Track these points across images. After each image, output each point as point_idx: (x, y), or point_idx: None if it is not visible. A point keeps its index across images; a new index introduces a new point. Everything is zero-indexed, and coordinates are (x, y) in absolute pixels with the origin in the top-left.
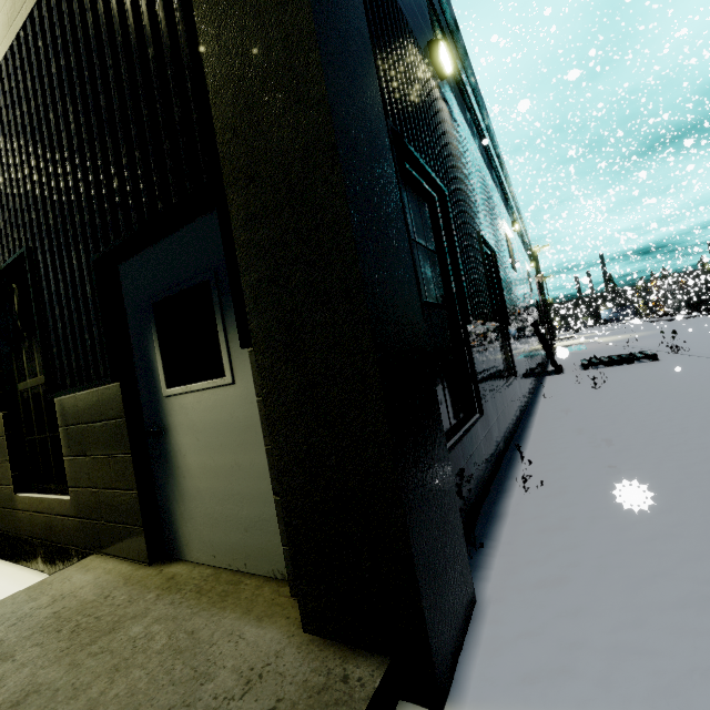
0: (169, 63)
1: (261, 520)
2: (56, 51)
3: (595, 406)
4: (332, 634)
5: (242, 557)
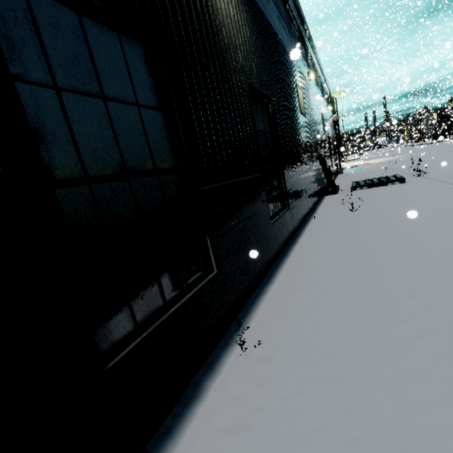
0: None
1: None
2: None
3: (345, 231)
4: None
5: None
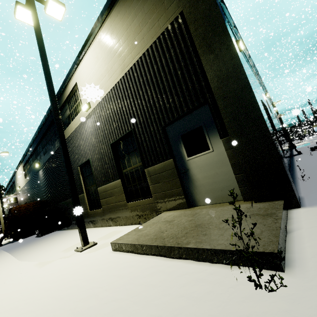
0: (186, 74)
1: (227, 186)
2: (142, 75)
3: None
4: (264, 200)
5: (221, 199)
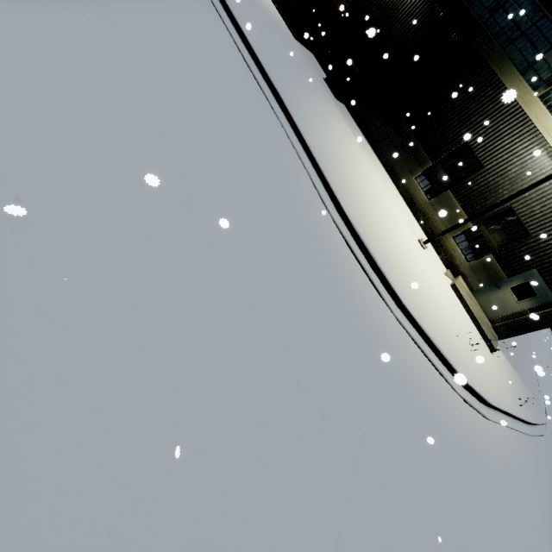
0: None
1: (494, 311)
2: None
3: None
4: (494, 330)
5: (484, 308)
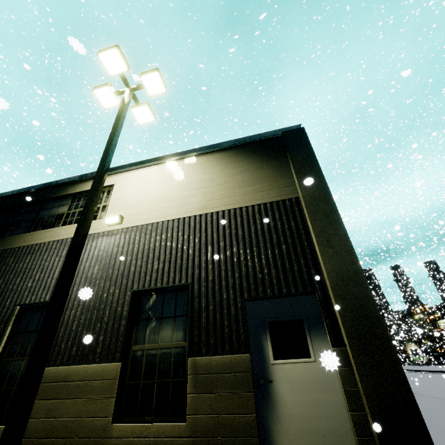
0: (293, 252)
1: (333, 429)
2: (231, 227)
3: None
4: None
5: None
